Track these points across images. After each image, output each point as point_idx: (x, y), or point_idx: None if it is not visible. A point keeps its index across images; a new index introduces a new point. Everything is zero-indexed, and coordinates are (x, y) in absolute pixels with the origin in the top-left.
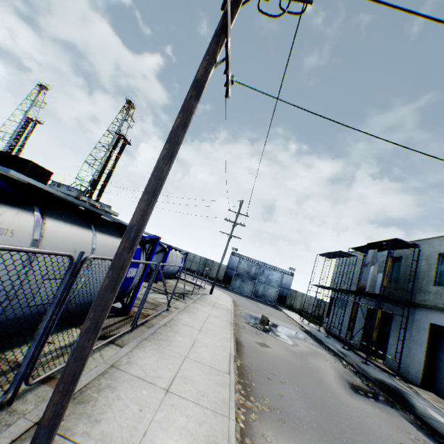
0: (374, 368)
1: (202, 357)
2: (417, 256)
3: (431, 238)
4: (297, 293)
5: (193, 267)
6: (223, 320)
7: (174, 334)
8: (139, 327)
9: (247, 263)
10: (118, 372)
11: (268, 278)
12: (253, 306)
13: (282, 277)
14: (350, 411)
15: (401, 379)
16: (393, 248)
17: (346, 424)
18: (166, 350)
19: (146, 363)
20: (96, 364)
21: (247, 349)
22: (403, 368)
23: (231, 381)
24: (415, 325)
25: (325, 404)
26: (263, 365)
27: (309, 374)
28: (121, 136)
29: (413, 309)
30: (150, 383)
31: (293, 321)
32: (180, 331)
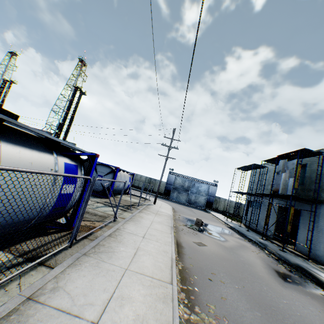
0: (290, 254)
1: (143, 267)
2: (321, 162)
3: None
4: (221, 199)
5: (141, 185)
6: (164, 225)
7: (117, 245)
8: (81, 241)
9: (181, 179)
10: (33, 308)
11: (198, 189)
12: (188, 211)
13: (208, 187)
14: (289, 305)
15: (312, 262)
16: (302, 156)
17: (292, 323)
18: (105, 264)
19: (77, 285)
20: (6, 300)
21: (187, 250)
22: (312, 252)
23: (174, 292)
24: (321, 217)
25: (266, 301)
26: (203, 265)
27: (243, 268)
28: (78, 88)
29: (318, 205)
30: (75, 317)
31: (220, 220)
32: (123, 240)
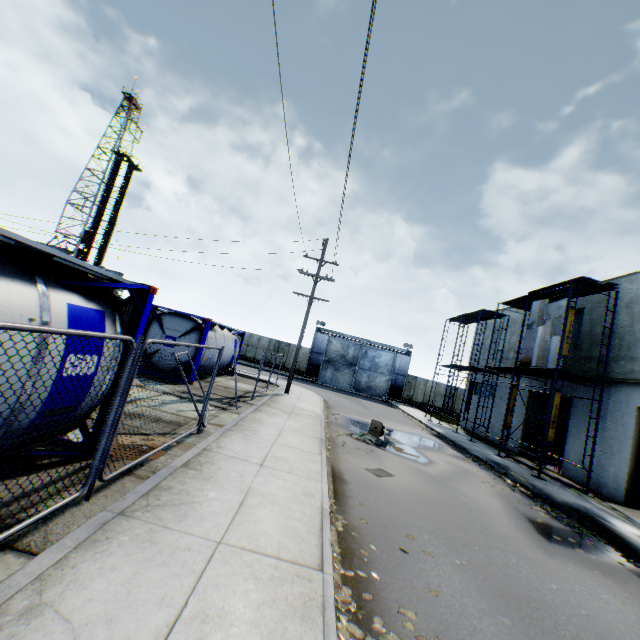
0: (553, 484)
1: (259, 534)
2: (613, 303)
3: (634, 273)
4: (418, 379)
5: (260, 355)
6: (306, 437)
7: (202, 485)
8: (118, 481)
9: (341, 342)
10: None
11: (374, 362)
12: (355, 406)
13: (394, 358)
14: (563, 593)
15: (595, 497)
16: (576, 293)
17: (574, 637)
18: (169, 535)
19: (92, 596)
20: None
21: (353, 487)
22: (593, 477)
23: (326, 591)
24: (612, 411)
25: (518, 589)
26: (388, 519)
27: (468, 519)
28: (123, 156)
29: (606, 387)
30: None
31: (417, 422)
32: (217, 474)
